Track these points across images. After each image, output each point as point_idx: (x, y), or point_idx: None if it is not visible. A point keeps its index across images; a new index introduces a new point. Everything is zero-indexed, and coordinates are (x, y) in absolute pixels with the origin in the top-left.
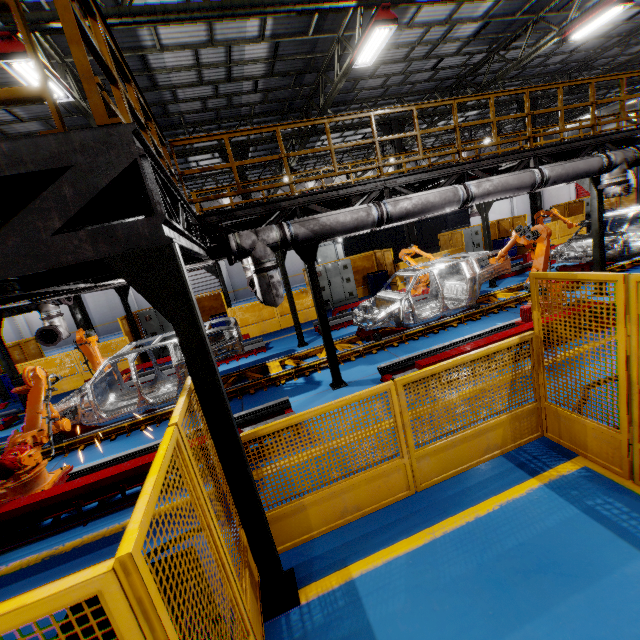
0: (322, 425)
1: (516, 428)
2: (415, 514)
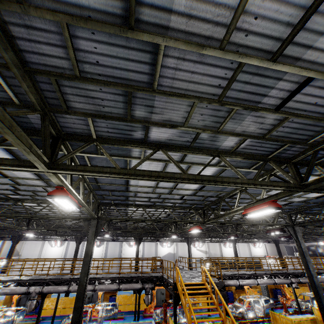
0: None
1: None
2: None
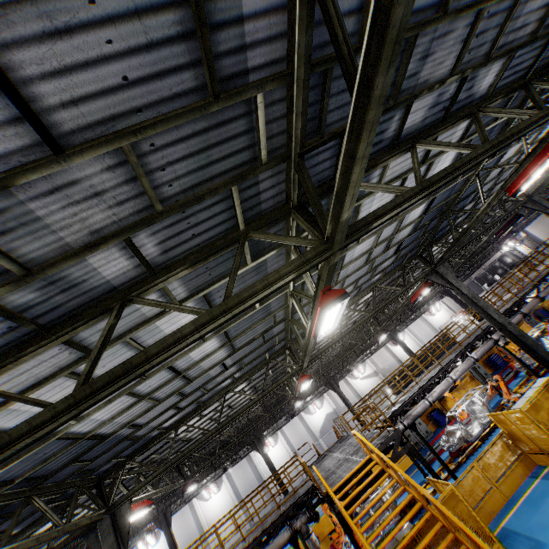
0: (463, 482)
1: (524, 465)
2: (510, 505)
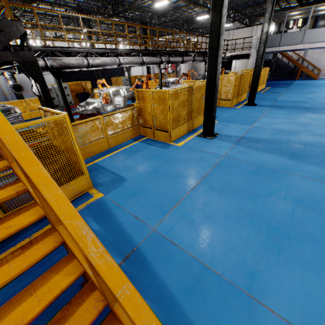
0: (81, 127)
1: (134, 132)
2: (110, 151)
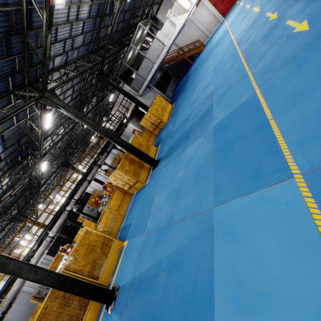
0: None
1: None
2: None
